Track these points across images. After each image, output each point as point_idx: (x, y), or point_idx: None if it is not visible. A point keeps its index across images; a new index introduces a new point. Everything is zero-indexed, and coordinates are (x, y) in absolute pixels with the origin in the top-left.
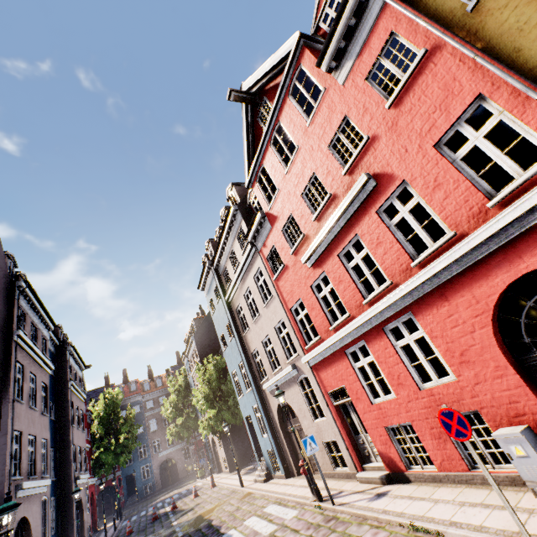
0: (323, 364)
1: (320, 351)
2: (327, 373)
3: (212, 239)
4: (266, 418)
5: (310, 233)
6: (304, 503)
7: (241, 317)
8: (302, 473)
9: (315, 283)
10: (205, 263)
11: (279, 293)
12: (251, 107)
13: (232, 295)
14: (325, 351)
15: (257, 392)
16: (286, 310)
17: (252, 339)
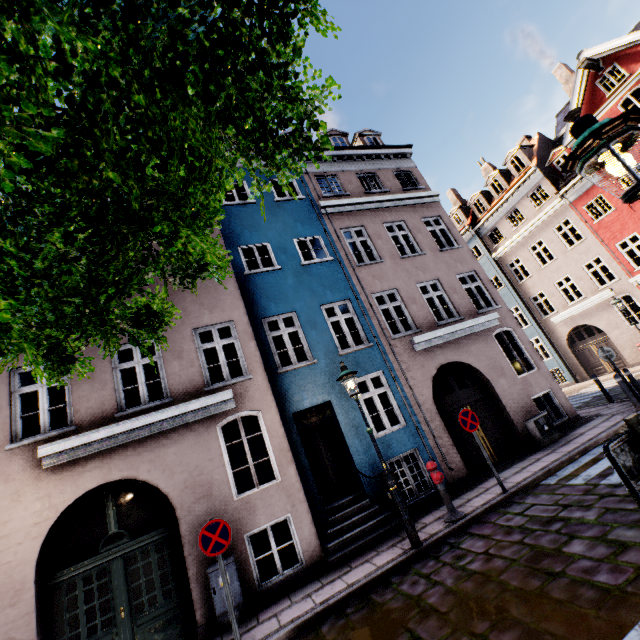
0: None
1: None
2: None
3: (460, 206)
4: (550, 345)
5: None
6: None
7: (513, 270)
8: None
9: None
10: (465, 226)
11: (599, 234)
12: (587, 73)
13: (505, 251)
14: None
15: (538, 327)
16: (607, 246)
17: (536, 284)
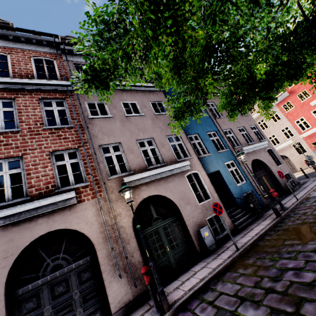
0: (311, 135)
1: (313, 130)
2: (312, 137)
3: None
4: None
5: (315, 95)
6: (305, 171)
7: None
8: (305, 163)
9: (313, 110)
10: None
11: (288, 117)
12: None
13: None
14: (314, 130)
15: None
16: (291, 122)
17: None
